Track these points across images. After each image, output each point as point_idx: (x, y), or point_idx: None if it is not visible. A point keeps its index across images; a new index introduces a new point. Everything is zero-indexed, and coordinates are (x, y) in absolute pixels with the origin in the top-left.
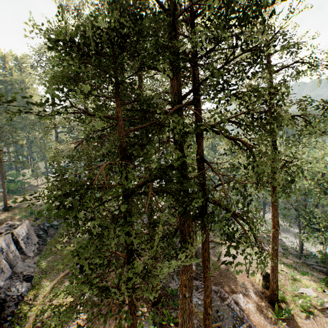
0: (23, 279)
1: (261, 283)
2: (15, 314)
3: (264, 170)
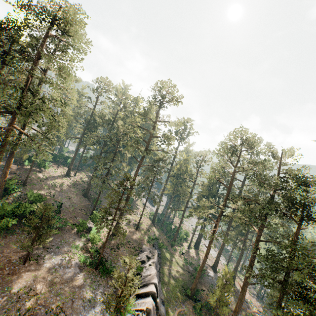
0: (161, 302)
1: None
2: None
3: None
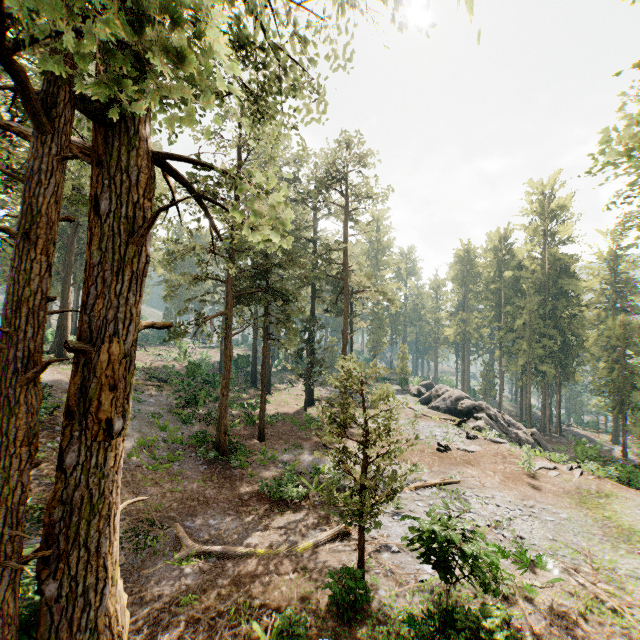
0: None
1: (609, 439)
2: None
3: (582, 345)
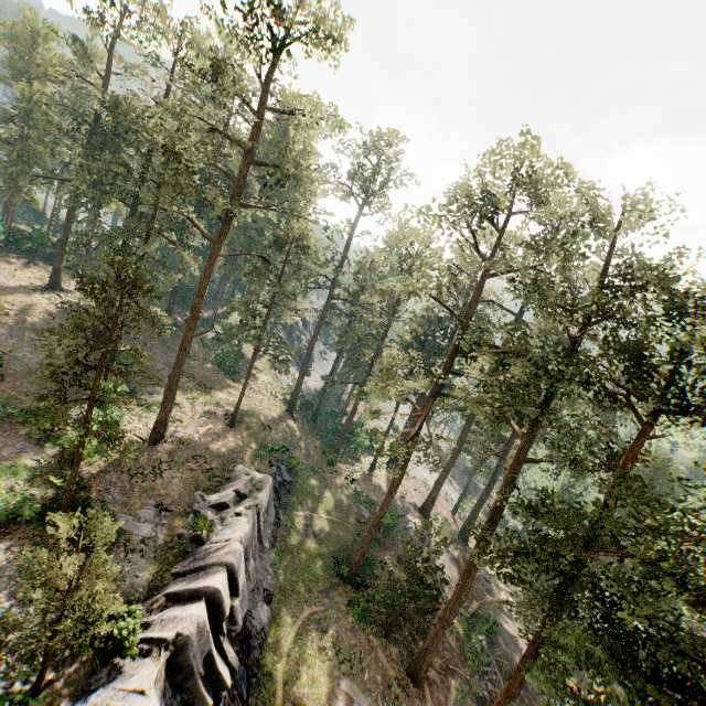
0: (264, 597)
1: None
2: (260, 666)
3: None
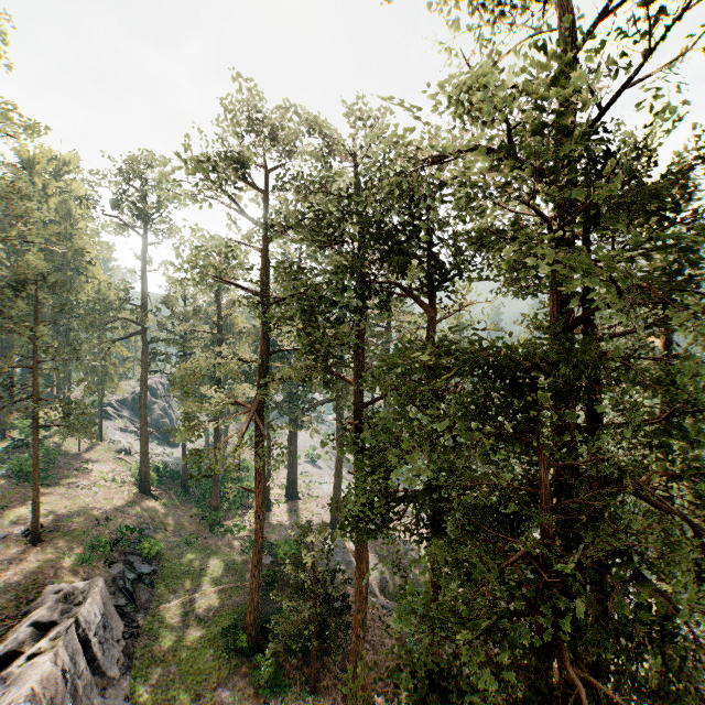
0: None
1: None
2: None
3: None
